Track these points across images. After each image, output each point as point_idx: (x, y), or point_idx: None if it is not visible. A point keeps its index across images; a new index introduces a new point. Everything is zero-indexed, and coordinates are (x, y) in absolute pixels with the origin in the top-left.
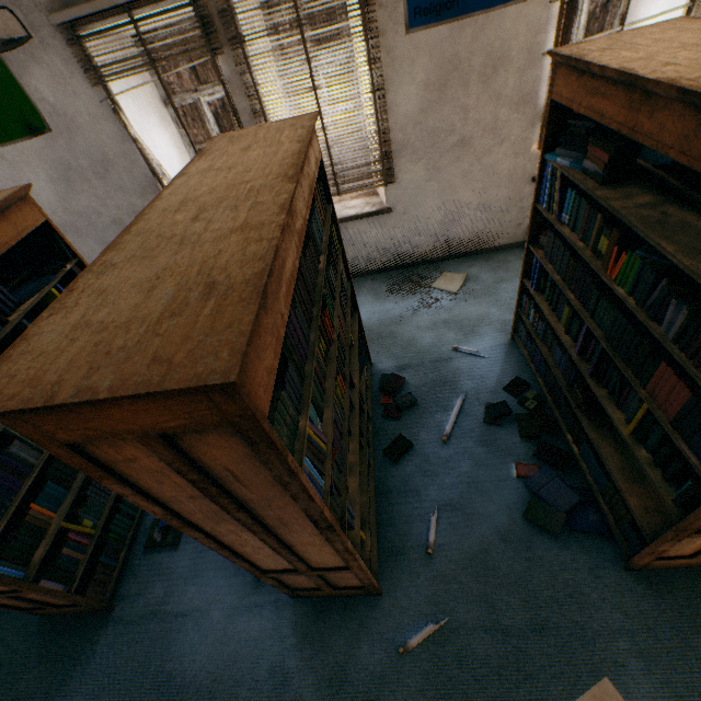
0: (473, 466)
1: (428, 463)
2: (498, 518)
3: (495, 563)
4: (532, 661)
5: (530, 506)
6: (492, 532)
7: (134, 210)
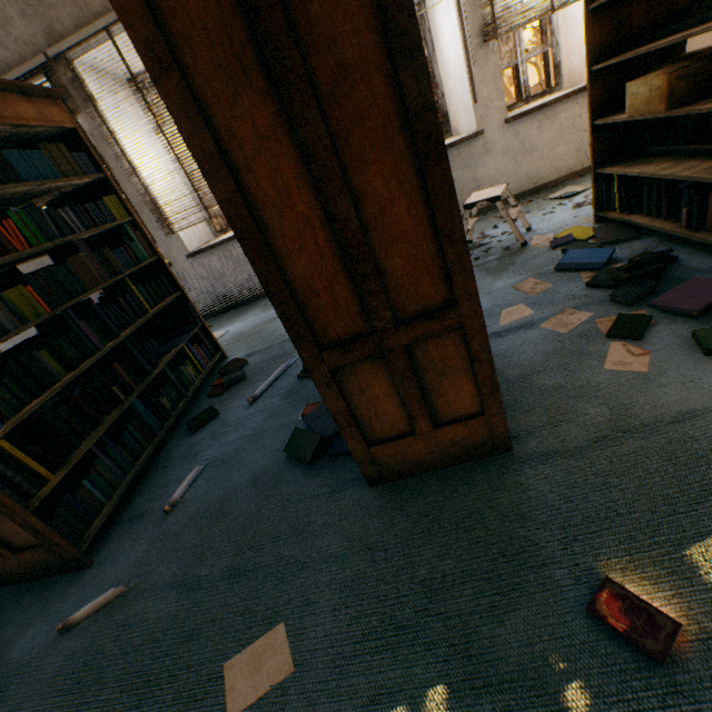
0: (266, 418)
1: (224, 426)
2: (261, 462)
3: (230, 509)
4: (205, 616)
5: (292, 438)
6: (246, 477)
7: (41, 263)
